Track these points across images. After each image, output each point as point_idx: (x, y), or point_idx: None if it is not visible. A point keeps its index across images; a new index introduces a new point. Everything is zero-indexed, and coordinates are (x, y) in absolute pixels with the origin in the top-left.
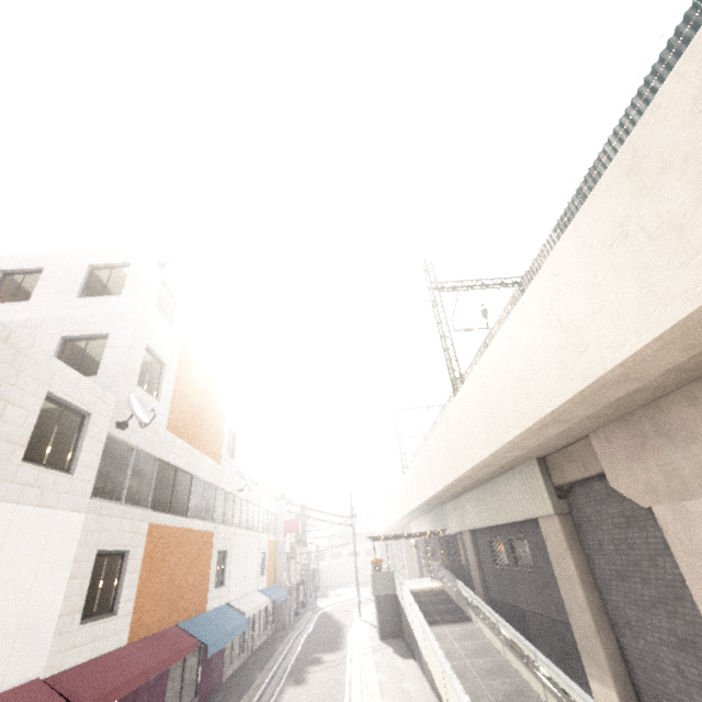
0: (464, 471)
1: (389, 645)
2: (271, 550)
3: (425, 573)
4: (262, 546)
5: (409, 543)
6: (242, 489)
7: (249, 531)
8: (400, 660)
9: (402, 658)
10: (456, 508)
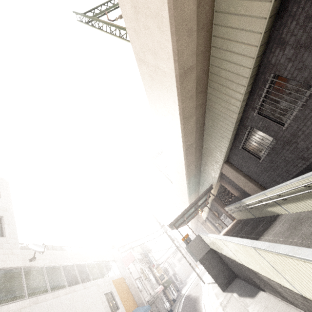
0: (170, 47)
1: (232, 291)
2: (120, 285)
3: (221, 230)
4: (104, 289)
5: (206, 225)
6: (34, 257)
7: (72, 287)
8: (251, 302)
9: (250, 298)
10: (207, 160)
